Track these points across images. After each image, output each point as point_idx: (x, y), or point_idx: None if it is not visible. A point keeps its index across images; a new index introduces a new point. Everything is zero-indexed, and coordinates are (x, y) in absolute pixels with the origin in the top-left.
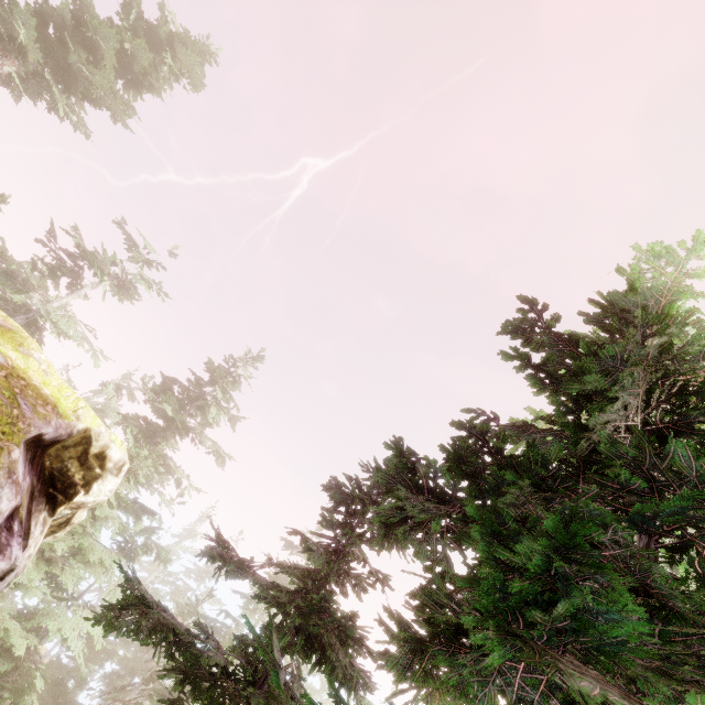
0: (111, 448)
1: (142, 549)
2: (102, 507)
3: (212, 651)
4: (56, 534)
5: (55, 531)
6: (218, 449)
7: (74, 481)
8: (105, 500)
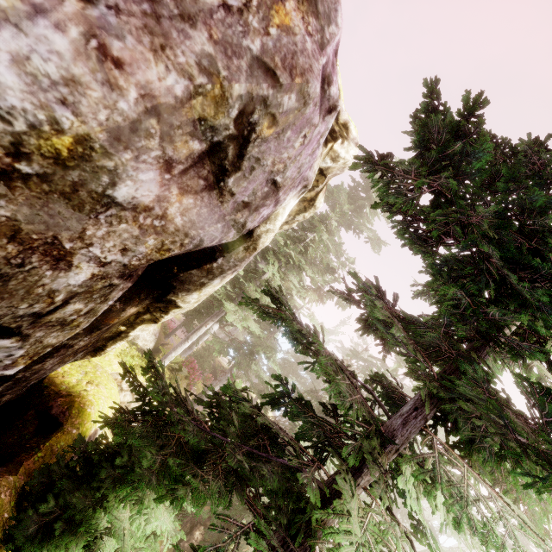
0: (350, 124)
1: (327, 296)
2: (311, 244)
3: (518, 200)
4: (305, 215)
5: (305, 209)
6: (376, 236)
7: (334, 130)
8: (312, 239)
